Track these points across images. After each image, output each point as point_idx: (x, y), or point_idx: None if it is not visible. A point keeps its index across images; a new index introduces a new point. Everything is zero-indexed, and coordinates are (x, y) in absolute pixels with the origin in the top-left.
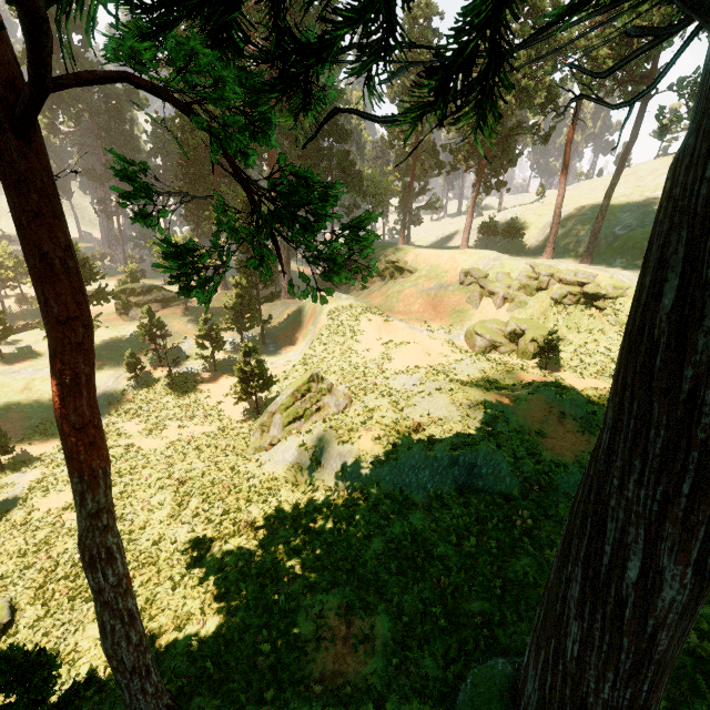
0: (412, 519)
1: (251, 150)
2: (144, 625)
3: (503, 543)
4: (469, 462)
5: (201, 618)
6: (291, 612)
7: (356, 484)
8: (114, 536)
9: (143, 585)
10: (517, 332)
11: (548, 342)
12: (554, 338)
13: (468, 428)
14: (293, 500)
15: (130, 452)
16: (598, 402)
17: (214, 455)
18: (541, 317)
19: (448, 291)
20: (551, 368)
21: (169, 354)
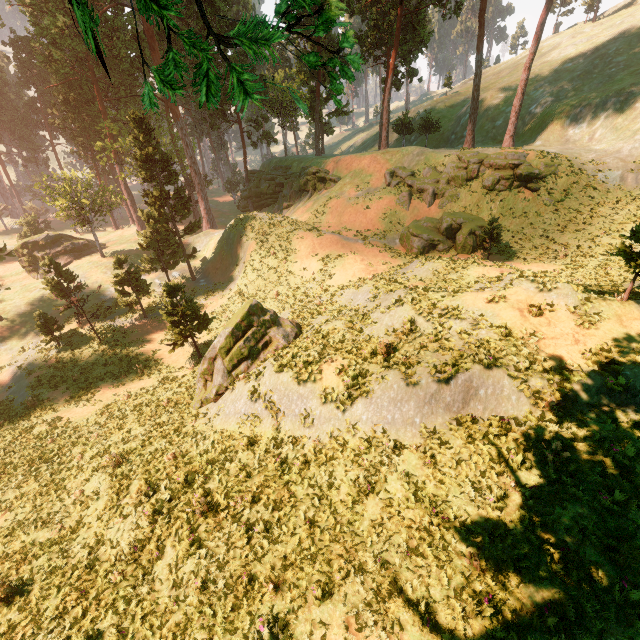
0: (408, 468)
1: None
2: None
3: (536, 487)
4: (463, 384)
5: None
6: None
7: (328, 430)
8: None
9: (78, 623)
10: (453, 227)
11: (490, 231)
12: (495, 227)
13: (446, 341)
14: (255, 464)
15: (57, 428)
16: None
17: (155, 416)
18: (475, 208)
19: (376, 195)
20: (493, 259)
21: (90, 307)
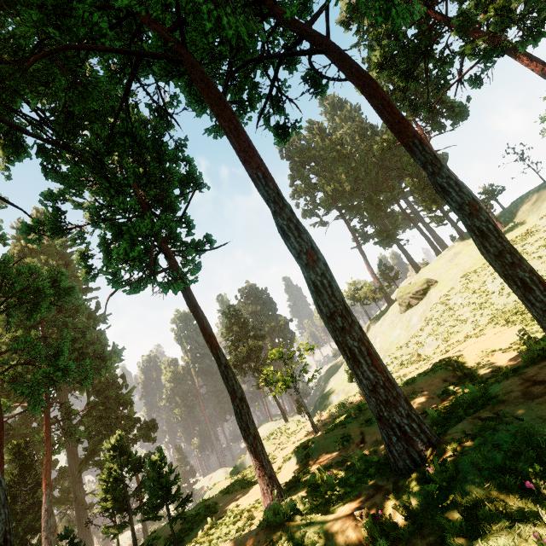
0: None
1: None
2: None
3: None
4: None
5: None
6: None
7: None
8: None
9: None
10: None
11: None
12: None
13: None
14: None
15: None
16: None
17: None
18: None
19: None
20: None
21: None
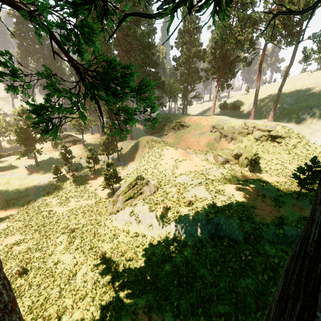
0: (186, 253)
1: (84, 50)
2: (41, 313)
3: (235, 269)
4: (216, 222)
5: (71, 311)
6: (118, 310)
7: (158, 233)
8: (0, 280)
9: (45, 288)
10: (238, 154)
11: (254, 159)
12: (256, 157)
13: (215, 203)
14: (126, 241)
15: (50, 214)
16: (280, 189)
17: (90, 216)
18: (250, 147)
19: (205, 135)
20: (255, 172)
21: (74, 166)
